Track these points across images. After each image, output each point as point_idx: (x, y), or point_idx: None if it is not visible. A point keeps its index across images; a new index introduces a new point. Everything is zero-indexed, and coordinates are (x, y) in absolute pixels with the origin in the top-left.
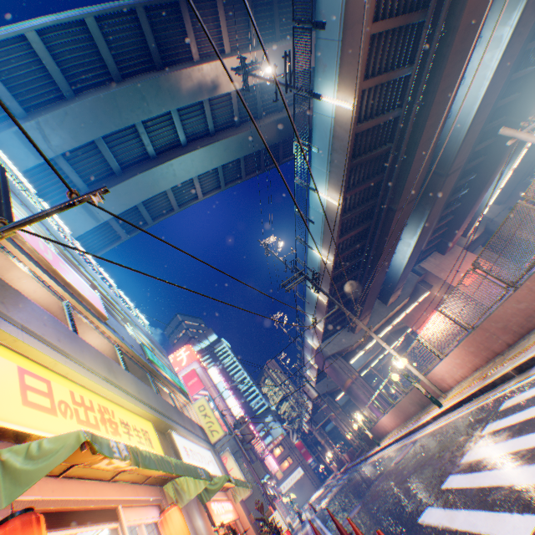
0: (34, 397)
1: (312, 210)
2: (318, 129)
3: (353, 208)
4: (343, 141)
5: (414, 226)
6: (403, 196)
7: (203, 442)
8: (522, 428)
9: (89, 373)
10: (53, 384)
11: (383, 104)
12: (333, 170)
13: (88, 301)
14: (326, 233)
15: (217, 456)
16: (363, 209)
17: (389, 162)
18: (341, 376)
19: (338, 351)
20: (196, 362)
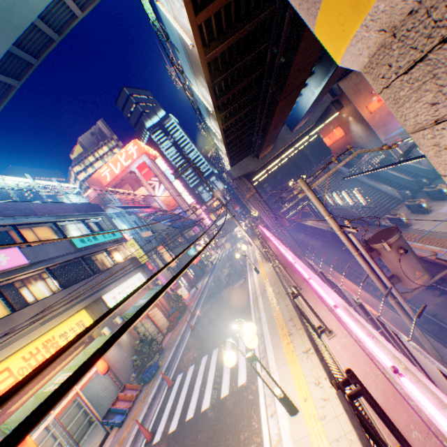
0: (4, 385)
1: (194, 94)
2: (169, 29)
3: (235, 98)
4: (197, 65)
5: (319, 79)
6: (286, 91)
7: (132, 275)
8: (218, 369)
9: (30, 335)
10: (11, 366)
11: (248, 2)
12: (199, 81)
13: (9, 270)
14: (211, 119)
15: (145, 272)
16: (245, 99)
17: (269, 60)
18: (243, 193)
19: (243, 175)
20: (144, 156)
